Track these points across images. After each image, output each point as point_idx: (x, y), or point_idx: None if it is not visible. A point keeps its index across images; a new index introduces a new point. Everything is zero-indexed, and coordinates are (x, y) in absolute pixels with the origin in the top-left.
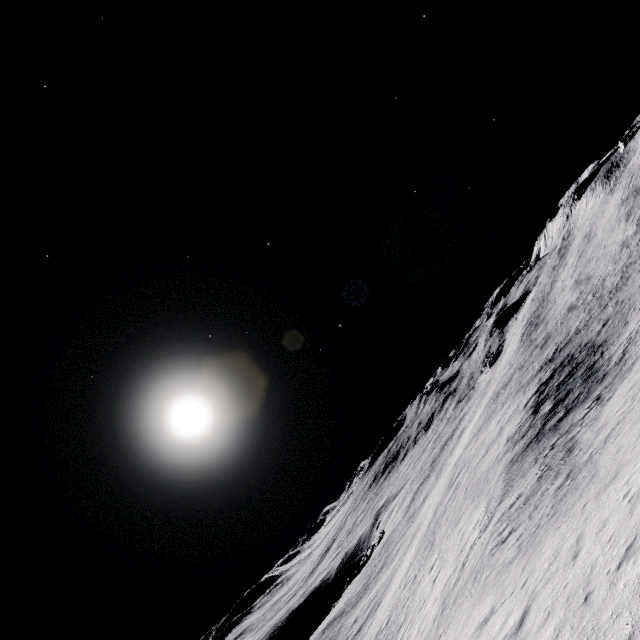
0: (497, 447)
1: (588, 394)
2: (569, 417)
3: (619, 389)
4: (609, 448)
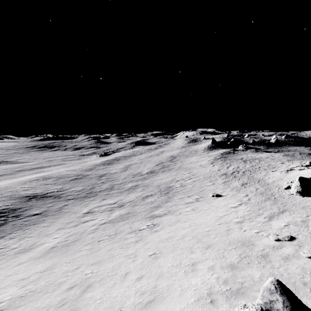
0: None
1: None
2: None
3: None
4: None
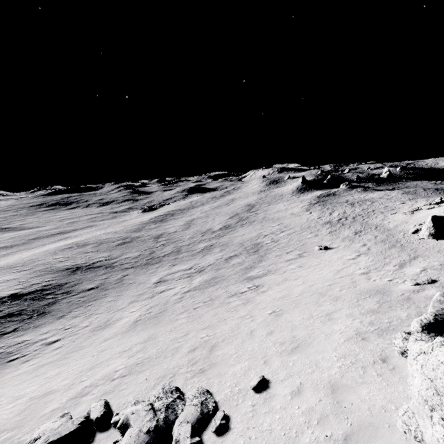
0: None
1: None
2: None
3: None
4: None
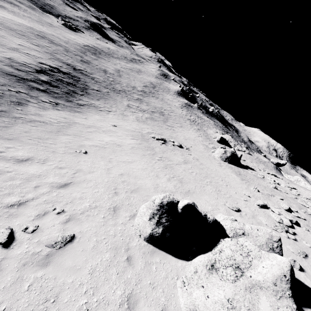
0: (0, 51)
1: (58, 98)
2: (41, 94)
3: (64, 112)
4: (27, 126)
